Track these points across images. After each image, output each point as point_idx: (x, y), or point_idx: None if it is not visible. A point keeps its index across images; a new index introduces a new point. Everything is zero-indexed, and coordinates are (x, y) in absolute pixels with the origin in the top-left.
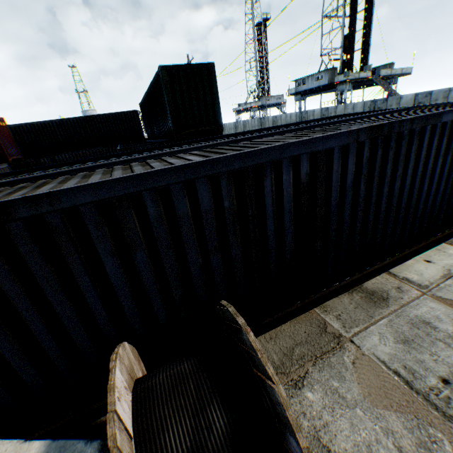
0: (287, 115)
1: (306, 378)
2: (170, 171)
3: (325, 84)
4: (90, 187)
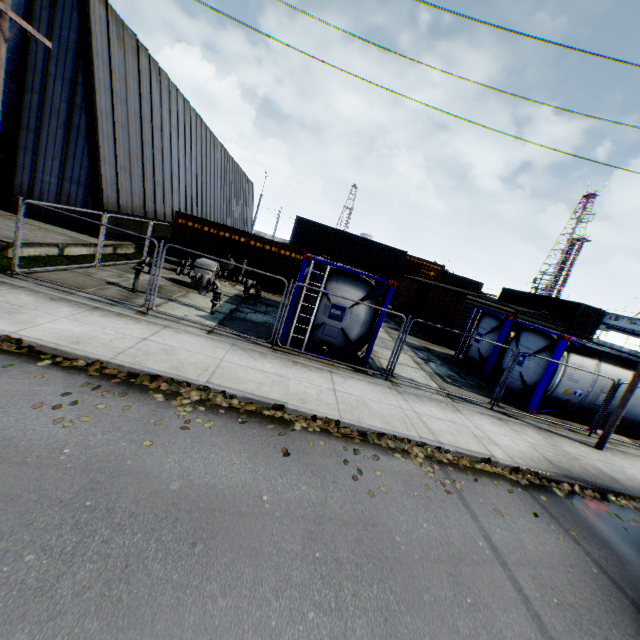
0: None
1: None
2: None
3: (639, 331)
4: None
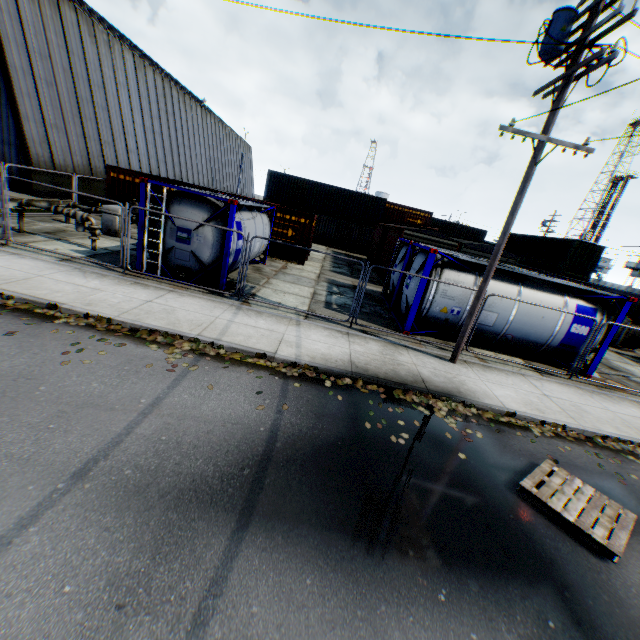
0: (612, 285)
1: (633, 350)
2: (630, 294)
3: None
4: (617, 291)
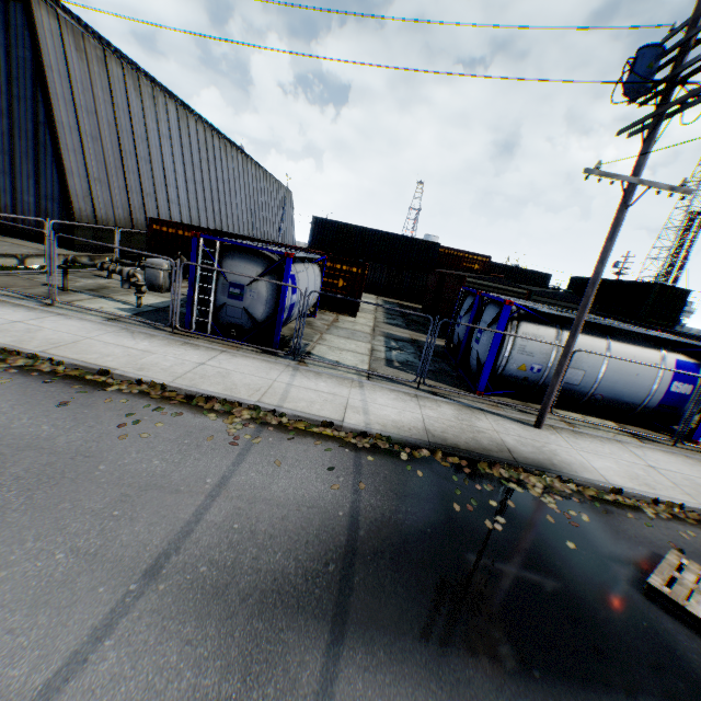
0: (698, 331)
1: None
2: None
3: None
4: None
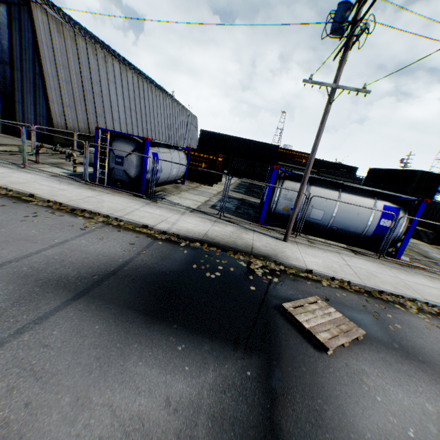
0: None
1: None
2: None
3: None
4: None
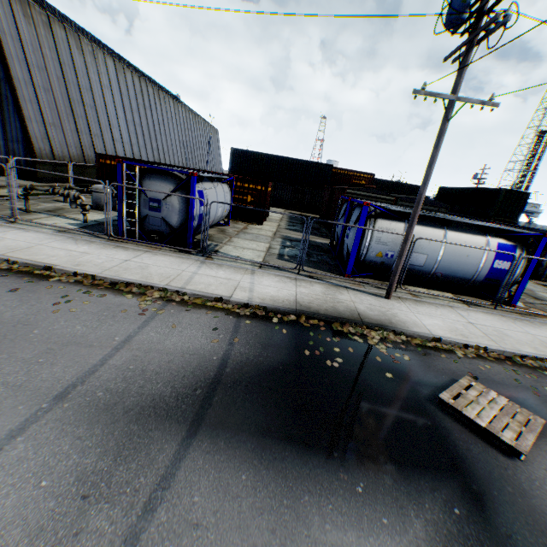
0: (542, 227)
1: None
2: None
3: None
4: (541, 231)
